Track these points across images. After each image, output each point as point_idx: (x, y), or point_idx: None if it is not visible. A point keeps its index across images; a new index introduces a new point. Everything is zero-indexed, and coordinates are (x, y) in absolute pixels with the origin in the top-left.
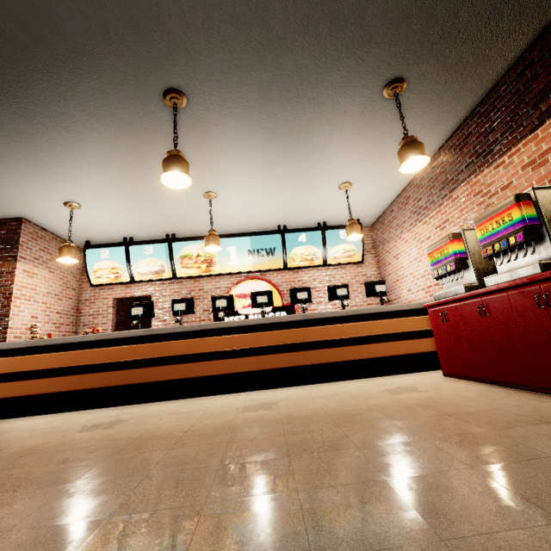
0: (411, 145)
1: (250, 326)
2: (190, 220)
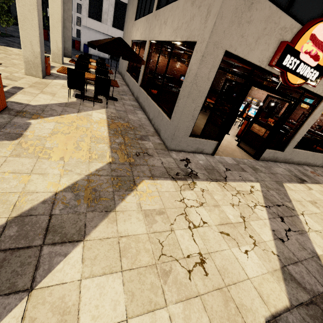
0: None
1: (317, 134)
2: None
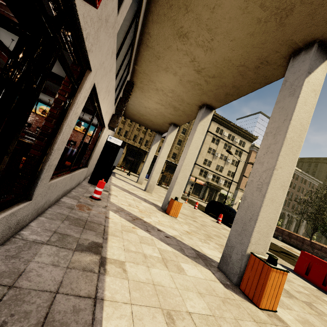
0: (77, 123)
1: None
2: (46, 100)
